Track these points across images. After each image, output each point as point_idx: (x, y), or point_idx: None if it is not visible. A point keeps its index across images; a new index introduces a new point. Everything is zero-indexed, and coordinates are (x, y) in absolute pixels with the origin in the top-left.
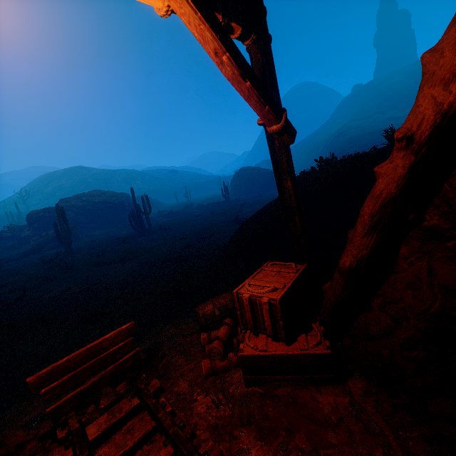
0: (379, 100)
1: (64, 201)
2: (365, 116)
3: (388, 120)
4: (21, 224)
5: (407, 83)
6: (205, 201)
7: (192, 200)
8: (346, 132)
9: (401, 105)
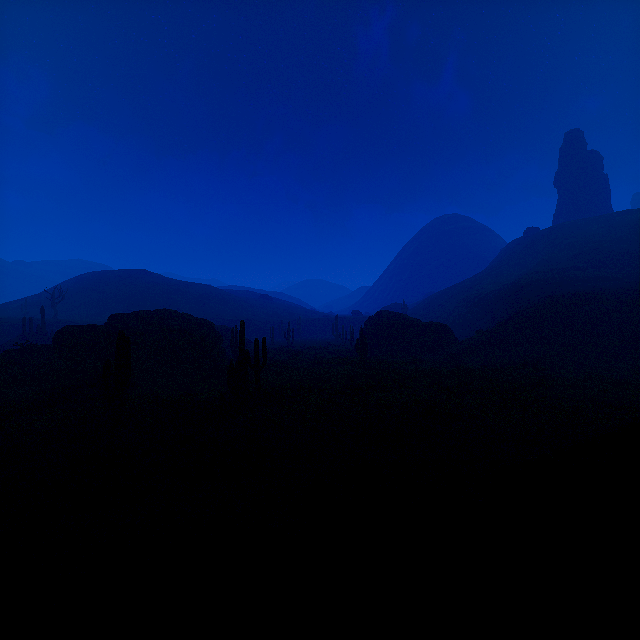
0: (574, 252)
1: (117, 318)
2: (557, 269)
3: (595, 279)
4: (39, 338)
5: (613, 235)
6: (319, 351)
7: (294, 344)
8: (533, 286)
9: (609, 262)
